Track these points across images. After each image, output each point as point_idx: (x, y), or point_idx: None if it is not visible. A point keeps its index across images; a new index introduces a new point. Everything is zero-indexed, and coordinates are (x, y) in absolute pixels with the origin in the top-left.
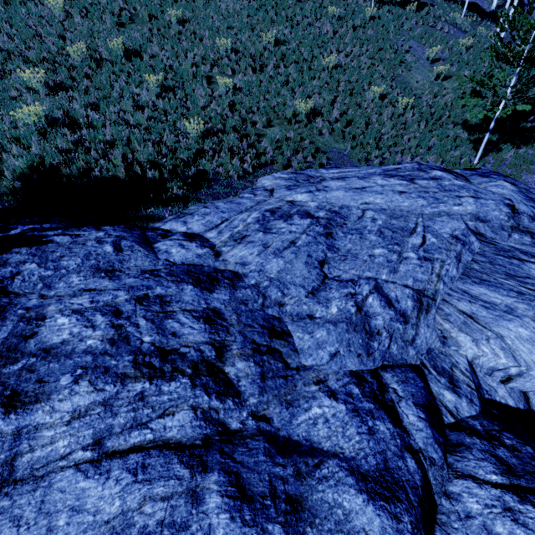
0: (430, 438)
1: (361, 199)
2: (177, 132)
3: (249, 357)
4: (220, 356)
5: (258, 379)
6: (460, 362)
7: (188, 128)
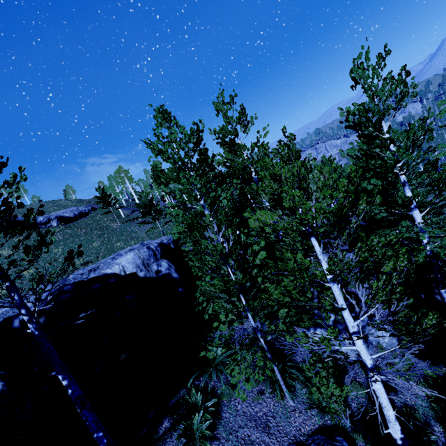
0: None
1: None
2: None
3: None
4: None
5: None
6: None
7: None
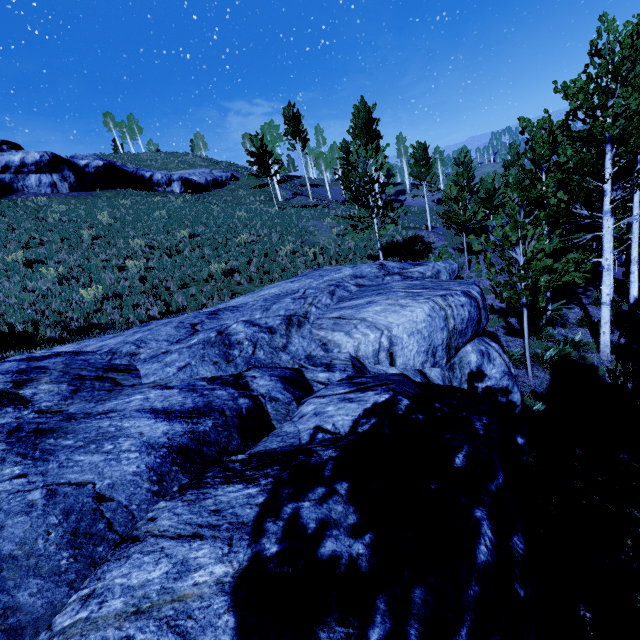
0: (279, 388)
1: (258, 295)
2: (72, 301)
3: (63, 382)
4: (19, 386)
5: (67, 393)
6: (341, 356)
7: (83, 294)
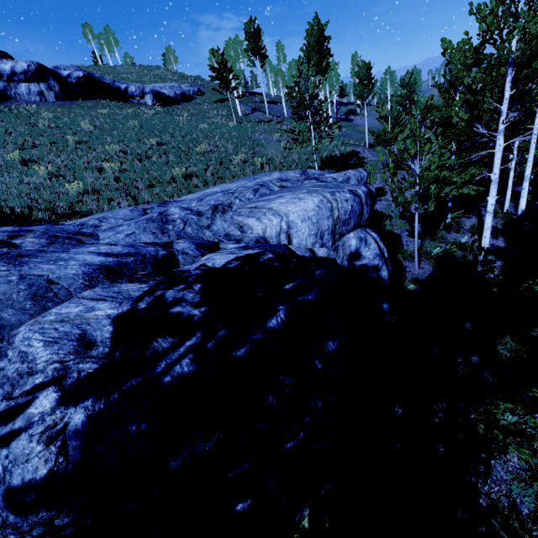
0: (192, 248)
1: (203, 192)
2: (59, 194)
3: (43, 238)
4: (12, 238)
5: (45, 244)
6: (251, 235)
7: (67, 187)
